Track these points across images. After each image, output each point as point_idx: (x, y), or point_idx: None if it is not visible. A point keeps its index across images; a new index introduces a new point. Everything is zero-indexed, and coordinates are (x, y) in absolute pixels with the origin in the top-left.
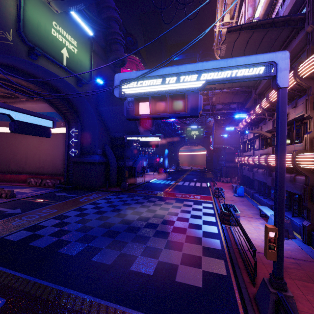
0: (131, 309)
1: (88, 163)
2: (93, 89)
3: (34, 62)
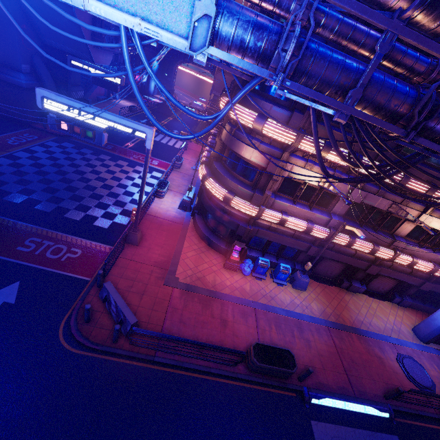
0: (61, 233)
1: (8, 83)
2: None
3: None
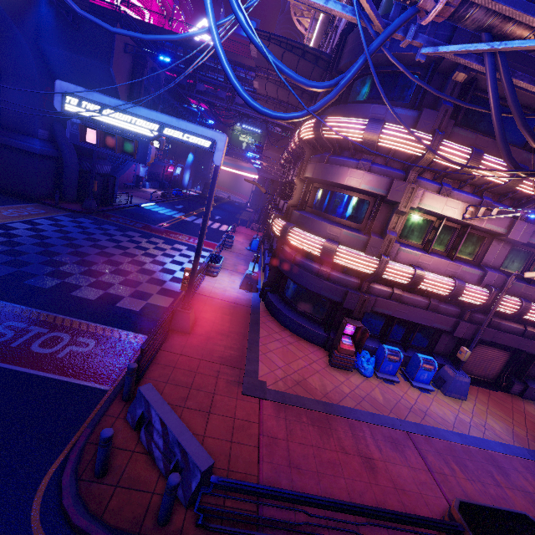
0: (64, 316)
1: (18, 150)
2: None
3: None
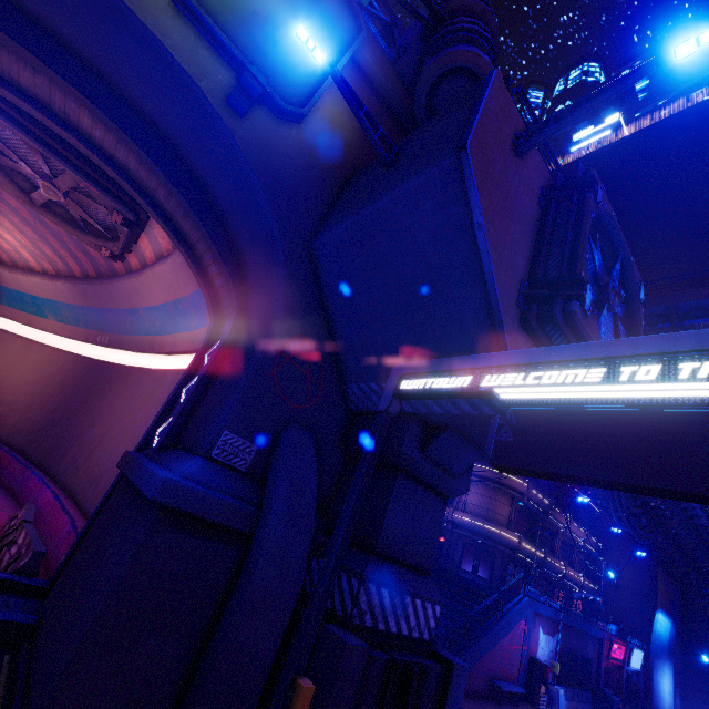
0: None
1: (139, 496)
2: (319, 171)
3: None
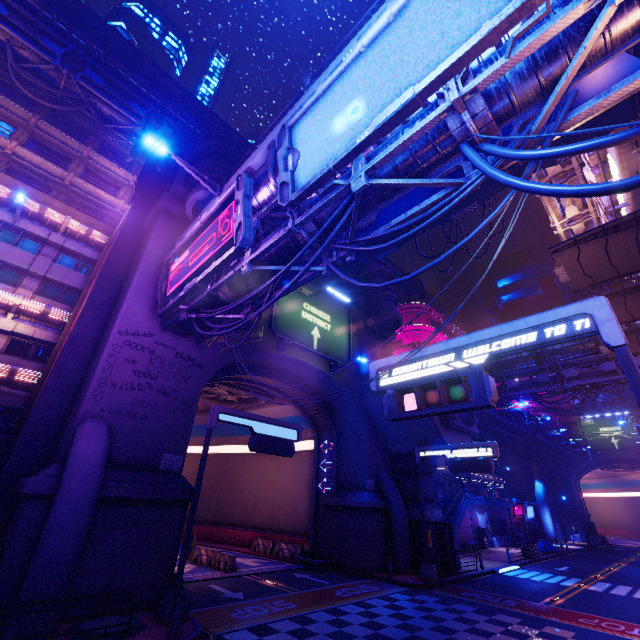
0: None
1: (350, 509)
2: (354, 371)
3: (281, 353)
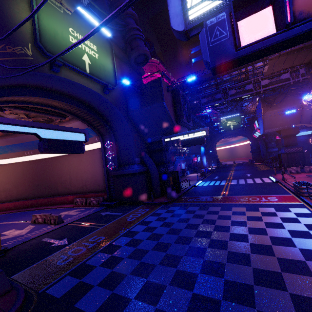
0: None
1: (128, 175)
2: (120, 94)
3: (57, 74)
